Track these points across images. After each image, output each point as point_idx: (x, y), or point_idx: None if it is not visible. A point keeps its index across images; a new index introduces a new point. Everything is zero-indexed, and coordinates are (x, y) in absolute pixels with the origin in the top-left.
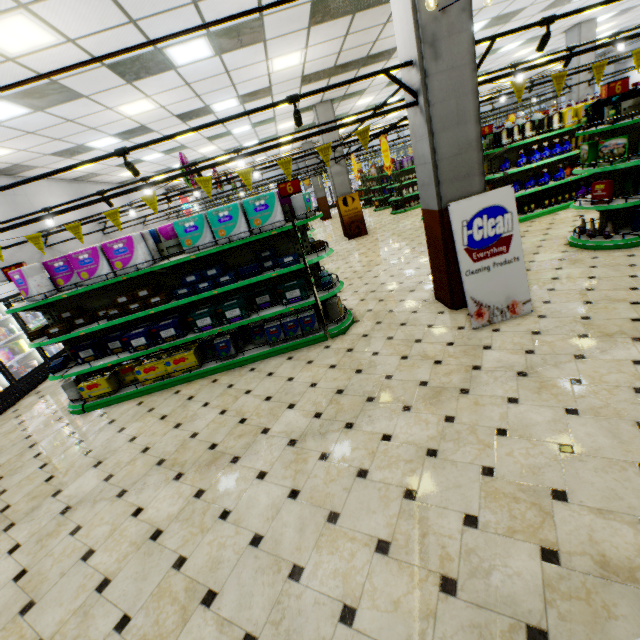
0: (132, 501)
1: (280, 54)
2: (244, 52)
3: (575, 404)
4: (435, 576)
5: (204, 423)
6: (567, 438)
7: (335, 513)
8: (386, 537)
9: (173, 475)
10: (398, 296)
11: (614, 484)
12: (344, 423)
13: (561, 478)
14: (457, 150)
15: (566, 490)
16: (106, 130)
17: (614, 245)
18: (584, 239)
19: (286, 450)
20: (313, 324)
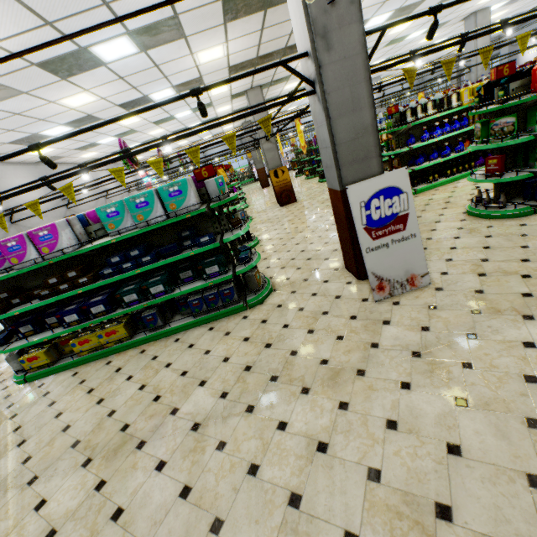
0: (39, 491)
1: (203, 48)
2: (168, 48)
3: (465, 393)
4: None
5: (123, 399)
6: (455, 436)
7: (219, 520)
8: None
9: (82, 460)
10: (314, 264)
11: (501, 501)
12: (246, 406)
13: (447, 489)
14: (354, 135)
15: (451, 505)
16: (55, 120)
17: (507, 214)
18: (480, 208)
19: (188, 436)
20: (232, 296)
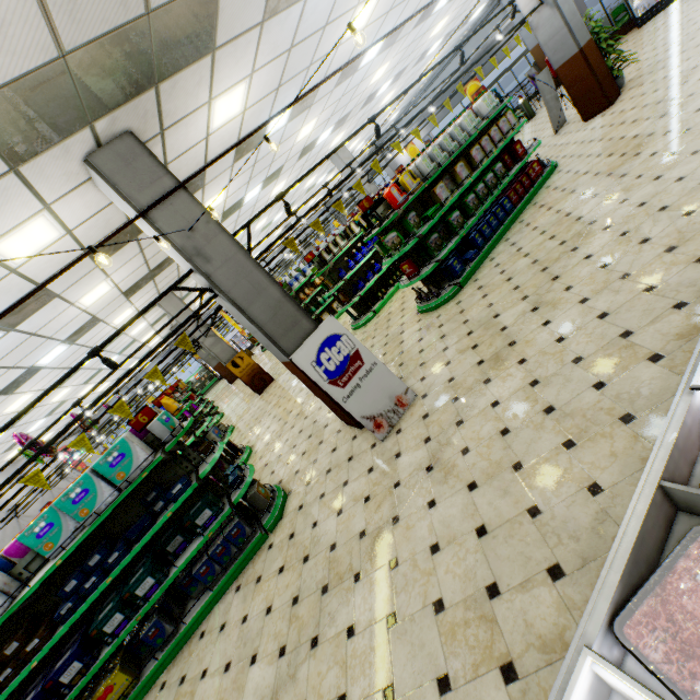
0: None
1: (84, 294)
2: (41, 313)
3: (472, 476)
4: None
5: None
6: (478, 518)
7: None
8: None
9: None
10: (316, 439)
11: (521, 546)
12: (309, 642)
13: (488, 569)
14: (273, 311)
15: (495, 580)
16: None
17: (445, 299)
18: (425, 304)
19: None
20: (244, 531)
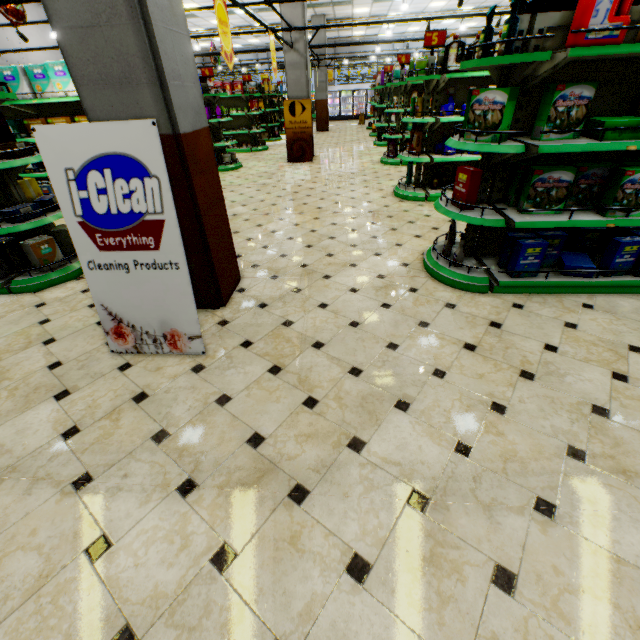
0: None
1: None
2: None
3: None
4: None
5: None
6: None
7: None
8: None
9: None
10: None
11: None
12: None
13: None
14: (90, 14)
15: None
16: None
17: (452, 280)
18: (434, 255)
19: None
20: None
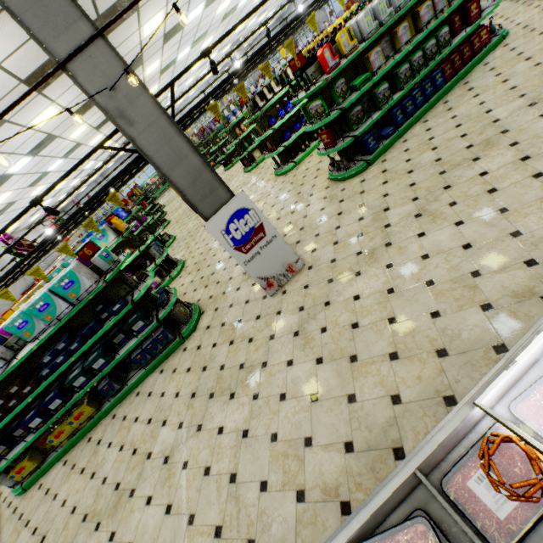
0: None
1: (33, 117)
2: None
3: (322, 353)
4: (245, 542)
5: (110, 465)
6: (315, 388)
7: (192, 515)
8: (220, 522)
9: (94, 527)
10: (228, 274)
11: (335, 419)
12: (196, 427)
13: (310, 426)
14: (192, 178)
15: (312, 436)
16: None
17: (352, 174)
18: (335, 174)
19: (163, 469)
20: (167, 337)
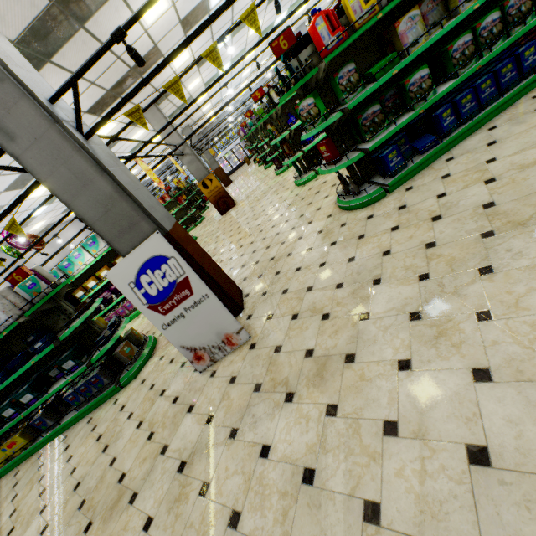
0: None
1: None
2: None
3: None
4: None
5: None
6: None
7: None
8: None
9: None
10: None
11: None
12: None
13: None
14: (103, 208)
15: None
16: None
17: (360, 203)
18: (341, 198)
19: None
20: (102, 381)
